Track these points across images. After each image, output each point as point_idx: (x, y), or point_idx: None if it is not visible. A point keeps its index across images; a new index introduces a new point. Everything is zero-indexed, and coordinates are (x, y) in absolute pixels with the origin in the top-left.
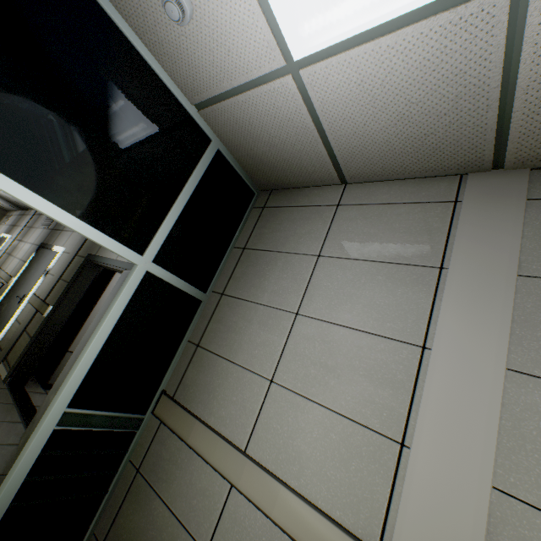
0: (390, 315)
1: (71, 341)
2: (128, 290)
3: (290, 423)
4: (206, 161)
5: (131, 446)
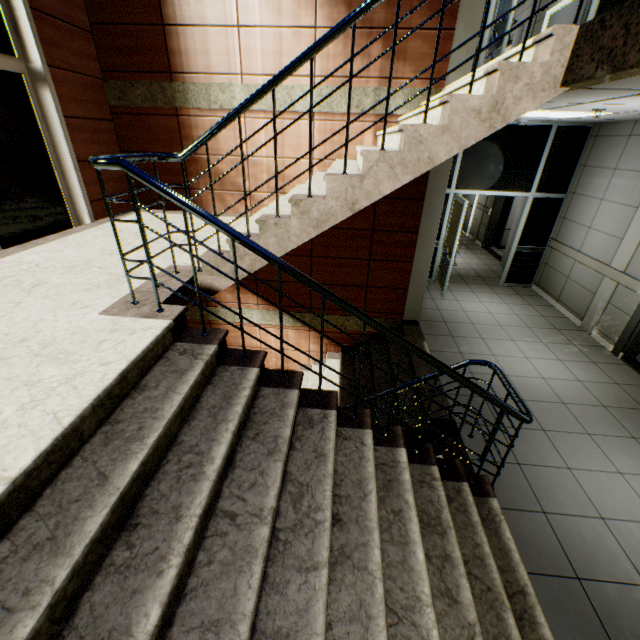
0: (631, 197)
1: (504, 224)
2: (527, 206)
3: (593, 240)
4: (551, 138)
5: (541, 258)
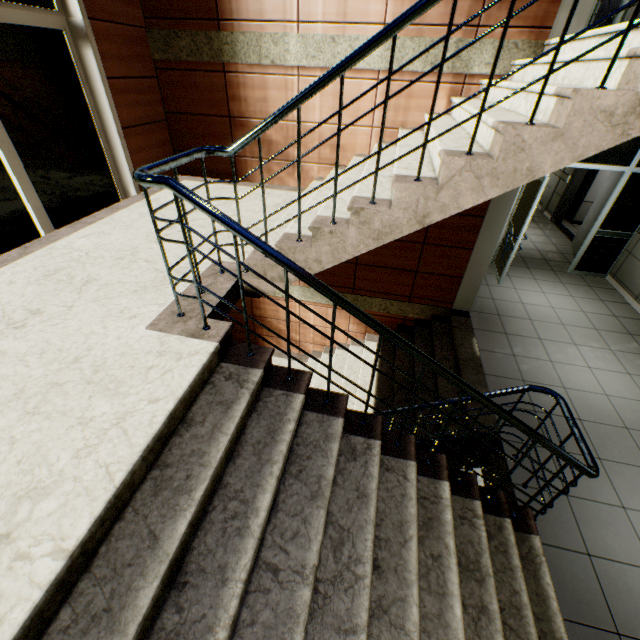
0: None
1: (583, 196)
2: (621, 184)
3: None
4: None
5: (625, 245)
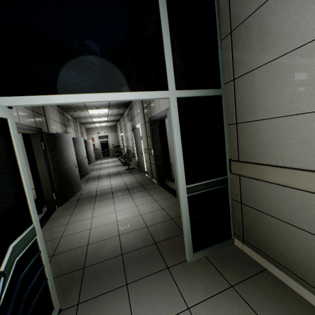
0: None
1: (169, 160)
2: (174, 115)
3: None
4: None
5: (229, 193)
